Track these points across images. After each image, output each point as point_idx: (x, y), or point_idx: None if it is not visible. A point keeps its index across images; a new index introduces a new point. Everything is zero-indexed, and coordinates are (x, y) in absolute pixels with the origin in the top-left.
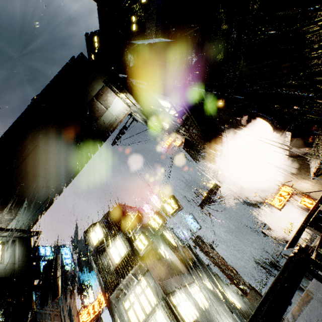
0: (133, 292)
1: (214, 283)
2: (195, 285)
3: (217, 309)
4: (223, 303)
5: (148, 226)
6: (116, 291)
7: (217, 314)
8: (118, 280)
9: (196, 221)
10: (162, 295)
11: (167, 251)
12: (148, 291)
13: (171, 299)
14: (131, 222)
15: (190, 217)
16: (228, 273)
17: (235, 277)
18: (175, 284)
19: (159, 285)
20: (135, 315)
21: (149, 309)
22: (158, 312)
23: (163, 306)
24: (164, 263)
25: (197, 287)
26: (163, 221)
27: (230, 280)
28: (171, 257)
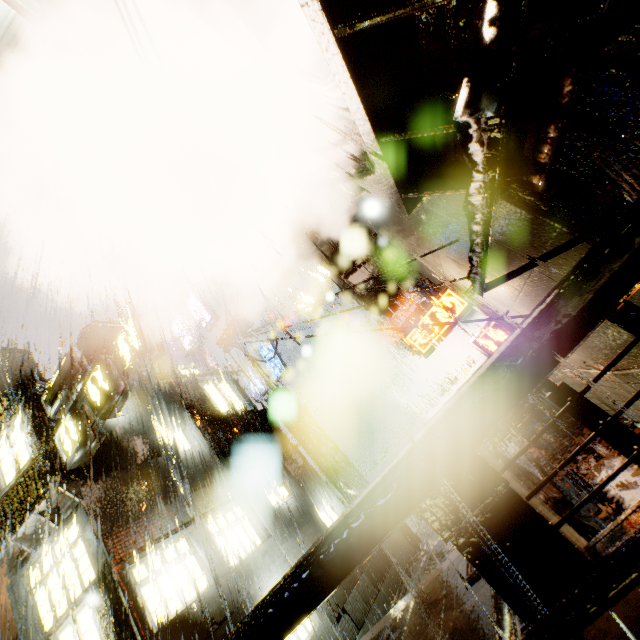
0: (49, 550)
1: (291, 488)
2: (235, 507)
3: (271, 554)
4: (297, 532)
5: (146, 377)
6: (7, 550)
7: (266, 568)
8: (6, 529)
9: (280, 358)
10: (105, 565)
11: (185, 433)
12: (79, 550)
13: (127, 573)
14: (53, 382)
15: (268, 348)
16: (328, 466)
17: (339, 473)
18: (165, 522)
19: (104, 539)
20: (48, 601)
21: (78, 591)
22: (84, 609)
23: (95, 596)
24: (156, 471)
25: (240, 509)
26: (111, 388)
27: (329, 479)
28: (189, 448)
